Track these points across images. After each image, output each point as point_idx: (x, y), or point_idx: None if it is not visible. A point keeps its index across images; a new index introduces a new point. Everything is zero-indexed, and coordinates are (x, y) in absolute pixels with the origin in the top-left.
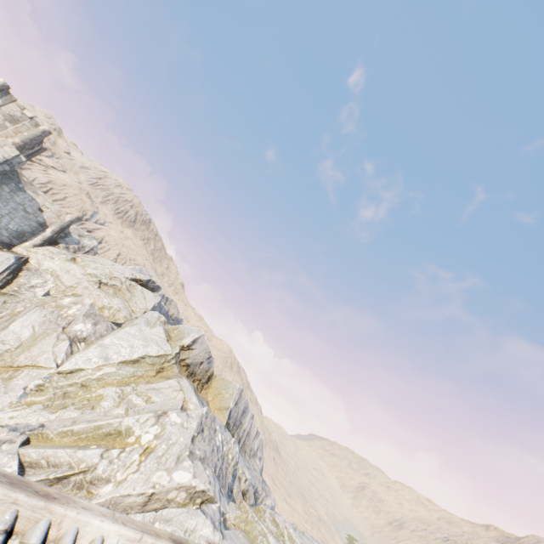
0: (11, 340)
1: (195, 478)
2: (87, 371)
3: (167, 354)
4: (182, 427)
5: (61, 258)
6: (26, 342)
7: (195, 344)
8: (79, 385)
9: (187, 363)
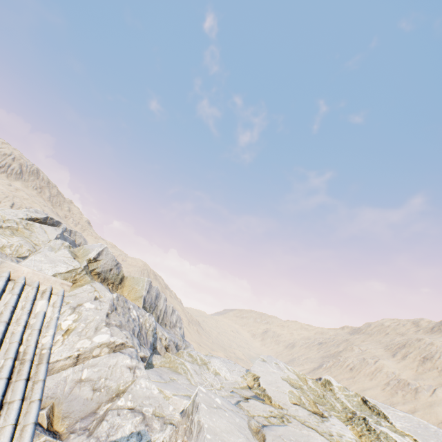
0: None
1: (112, 336)
2: None
3: (76, 269)
4: (96, 310)
5: None
6: None
7: (100, 256)
8: None
9: (97, 272)
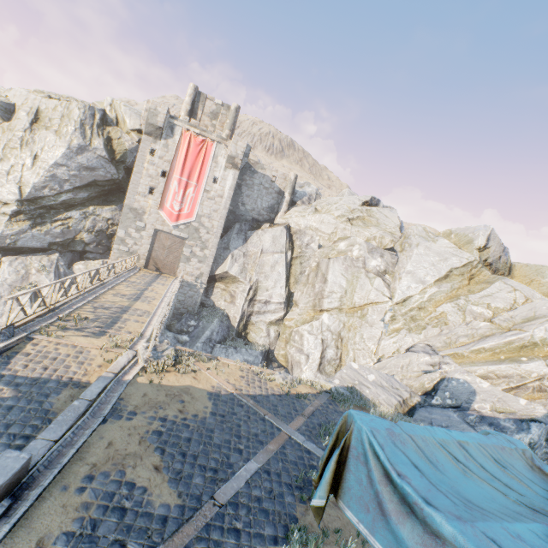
0: (337, 289)
1: None
2: (415, 297)
3: (470, 262)
4: None
5: (309, 214)
6: (348, 288)
7: (488, 242)
8: (416, 309)
9: (488, 263)
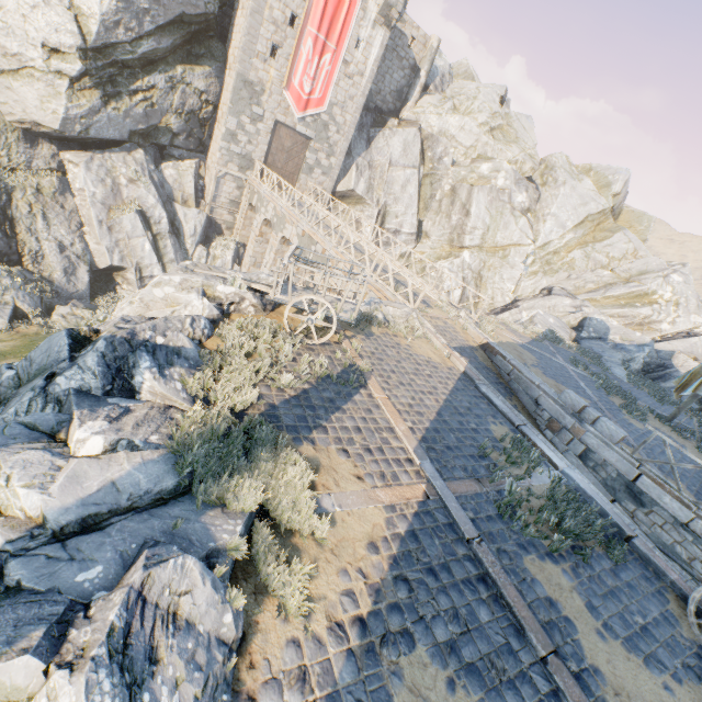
0: (480, 225)
1: None
2: (555, 242)
3: (605, 209)
4: (685, 285)
5: (447, 112)
6: (490, 225)
7: (622, 189)
8: (551, 253)
9: (612, 209)
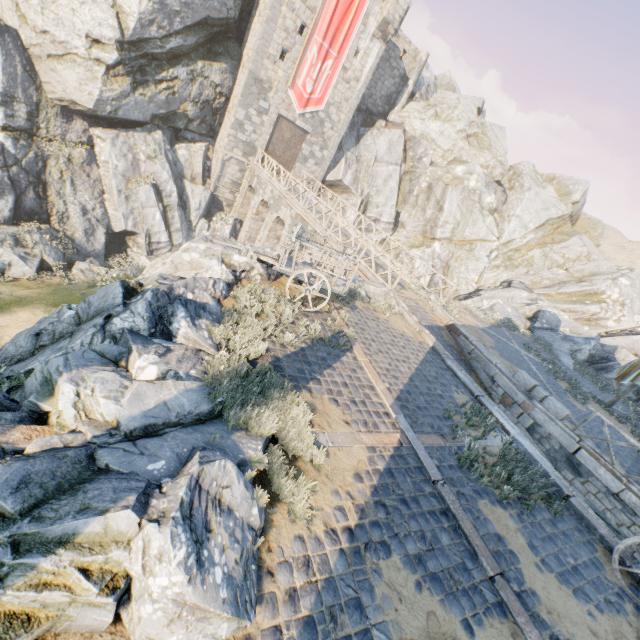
0: (451, 220)
1: None
2: (517, 241)
3: (564, 215)
4: (631, 288)
5: (430, 118)
6: (460, 221)
7: (581, 198)
8: (513, 250)
9: (571, 215)
